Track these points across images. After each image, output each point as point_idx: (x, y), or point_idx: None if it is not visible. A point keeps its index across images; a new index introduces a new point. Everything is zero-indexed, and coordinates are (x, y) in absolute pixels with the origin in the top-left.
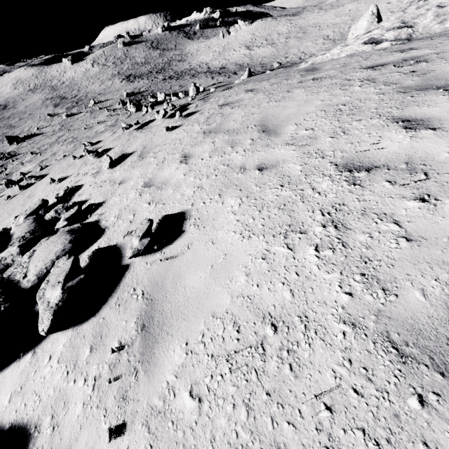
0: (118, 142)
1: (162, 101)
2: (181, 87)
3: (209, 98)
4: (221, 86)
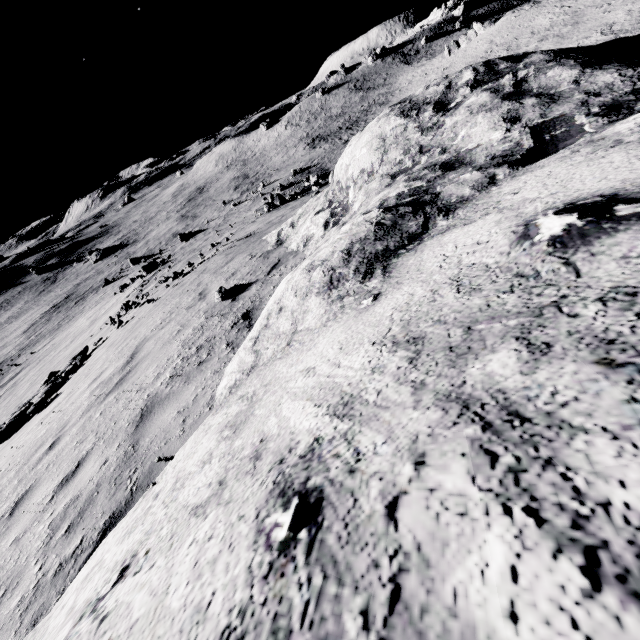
0: (159, 291)
1: (310, 188)
2: None
3: (207, 261)
4: None
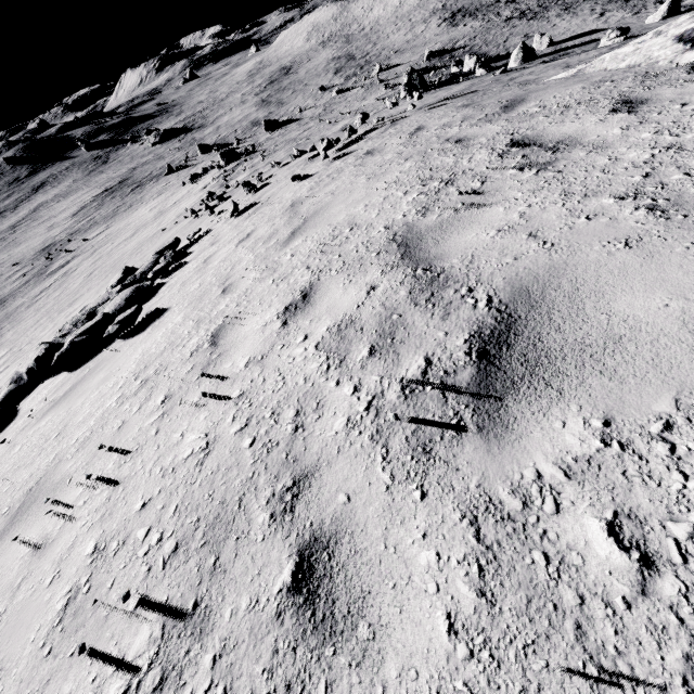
0: (284, 174)
1: (465, 74)
2: (524, 39)
3: (394, 125)
4: (581, 45)
